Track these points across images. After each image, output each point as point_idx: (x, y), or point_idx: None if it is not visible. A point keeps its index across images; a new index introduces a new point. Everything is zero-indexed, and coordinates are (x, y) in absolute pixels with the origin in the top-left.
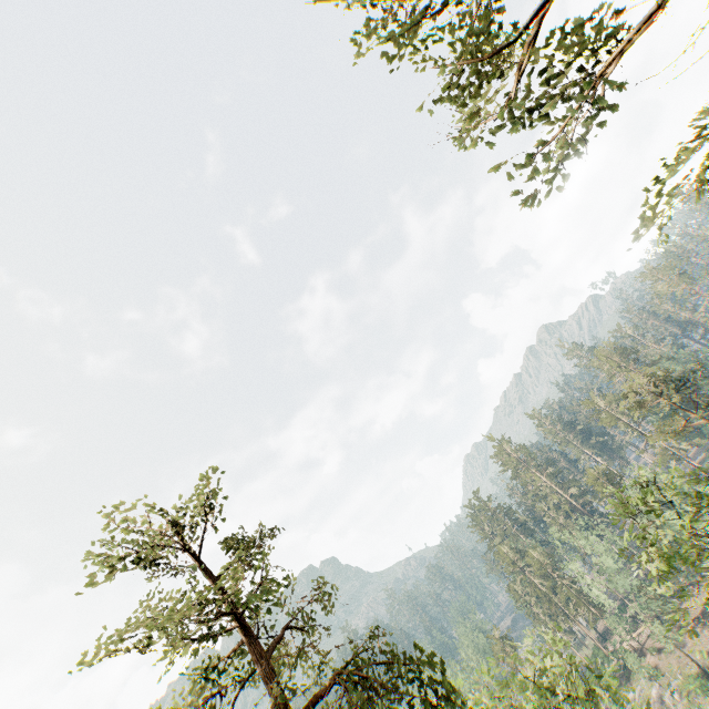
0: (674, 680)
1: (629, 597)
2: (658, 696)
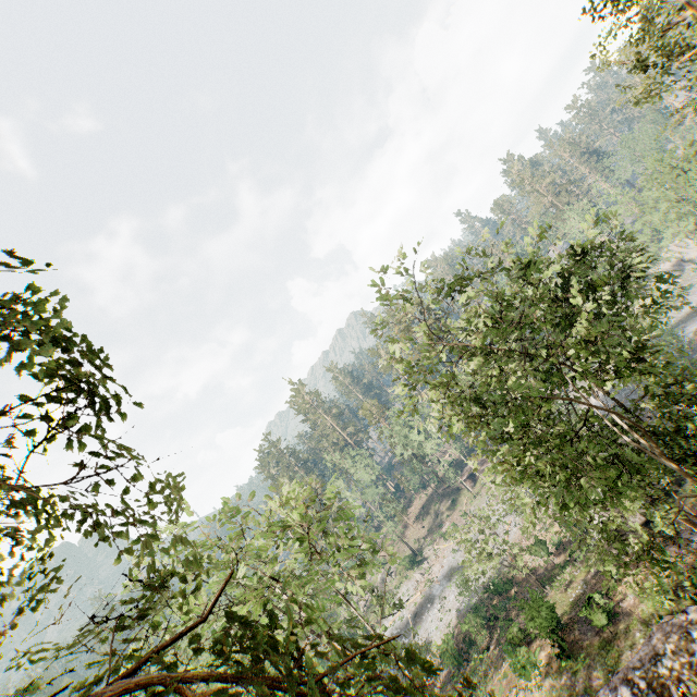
0: (394, 565)
1: (375, 504)
2: (382, 579)
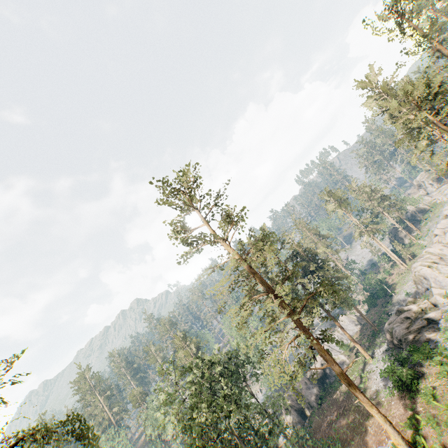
0: None
1: None
2: None
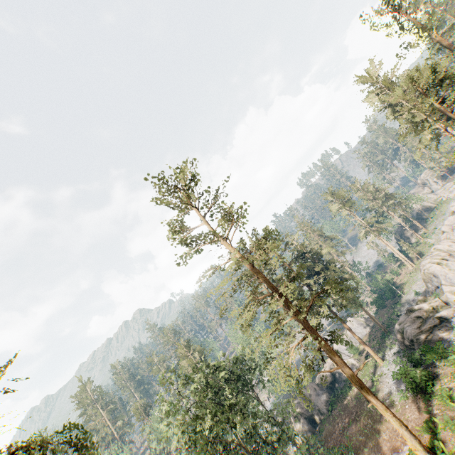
0: None
1: None
2: None
